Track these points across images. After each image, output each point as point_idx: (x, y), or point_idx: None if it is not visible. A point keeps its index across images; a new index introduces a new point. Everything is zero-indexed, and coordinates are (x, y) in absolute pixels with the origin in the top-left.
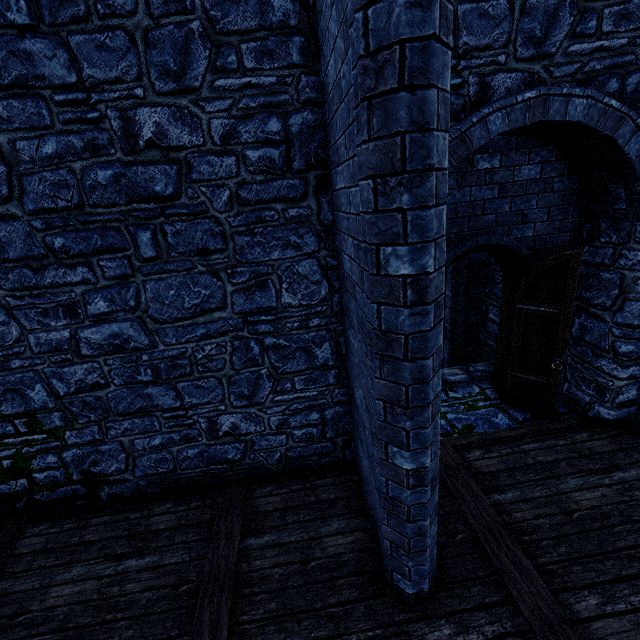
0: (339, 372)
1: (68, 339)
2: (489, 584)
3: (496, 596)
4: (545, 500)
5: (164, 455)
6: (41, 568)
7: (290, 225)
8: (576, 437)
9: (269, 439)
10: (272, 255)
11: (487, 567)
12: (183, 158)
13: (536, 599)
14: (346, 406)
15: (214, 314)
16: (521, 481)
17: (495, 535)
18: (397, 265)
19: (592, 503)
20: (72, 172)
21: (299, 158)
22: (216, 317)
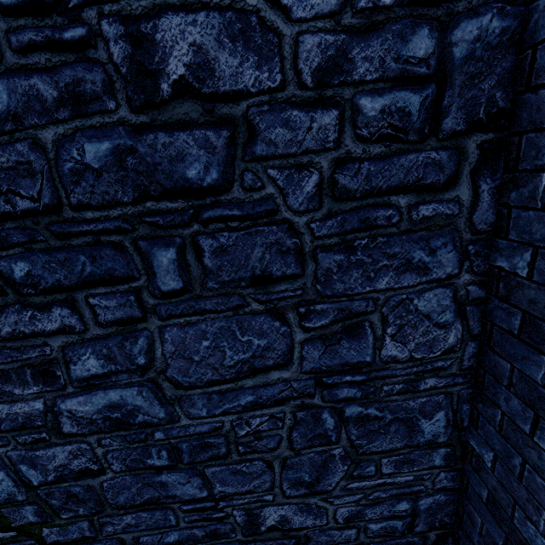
0: (451, 451)
1: (41, 412)
2: None
3: None
4: None
5: None
6: None
7: (417, 232)
8: None
9: (331, 534)
10: (377, 283)
11: None
12: (240, 115)
13: None
14: (452, 493)
15: (270, 374)
16: None
17: None
18: None
19: None
20: (38, 147)
21: (456, 109)
22: (273, 378)
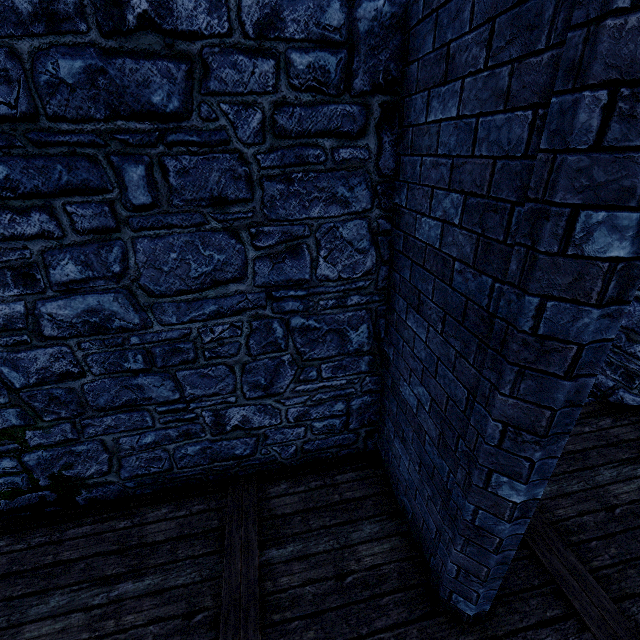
0: (373, 358)
1: (23, 315)
2: (547, 595)
3: (557, 609)
4: (584, 494)
5: (158, 454)
6: (6, 599)
7: (339, 171)
8: (600, 423)
9: (285, 432)
10: (311, 211)
11: (541, 574)
12: (196, 53)
13: (600, 611)
14: (376, 395)
15: (229, 286)
16: (556, 473)
17: (543, 537)
18: (607, 242)
19: (631, 497)
20: (14, 56)
21: (363, 73)
22: (231, 290)
